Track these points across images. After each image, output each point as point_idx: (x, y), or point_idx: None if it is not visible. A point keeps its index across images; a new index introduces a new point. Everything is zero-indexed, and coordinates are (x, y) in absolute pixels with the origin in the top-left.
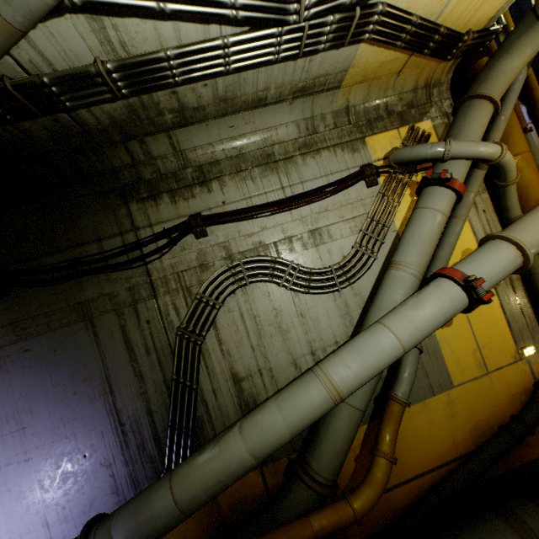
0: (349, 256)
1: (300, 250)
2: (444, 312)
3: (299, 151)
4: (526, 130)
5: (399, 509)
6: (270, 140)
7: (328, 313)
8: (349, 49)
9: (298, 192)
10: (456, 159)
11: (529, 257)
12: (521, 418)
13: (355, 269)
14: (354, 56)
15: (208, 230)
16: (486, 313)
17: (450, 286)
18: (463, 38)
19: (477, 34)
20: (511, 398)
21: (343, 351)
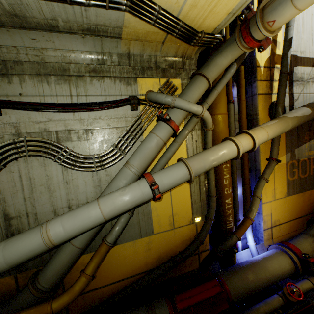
0: (107, 151)
1: (75, 140)
2: (135, 199)
3: (89, 73)
4: (230, 102)
5: (105, 297)
6: (68, 59)
7: (86, 184)
8: (116, 12)
9: (82, 101)
10: (178, 109)
11: (192, 176)
12: (182, 253)
13: (110, 159)
14: (123, 19)
15: (3, 111)
16: (182, 197)
17: (145, 185)
18: (198, 34)
19: (207, 35)
20: (182, 242)
21: (66, 215)
